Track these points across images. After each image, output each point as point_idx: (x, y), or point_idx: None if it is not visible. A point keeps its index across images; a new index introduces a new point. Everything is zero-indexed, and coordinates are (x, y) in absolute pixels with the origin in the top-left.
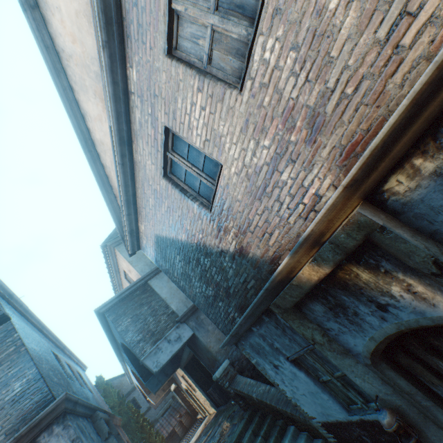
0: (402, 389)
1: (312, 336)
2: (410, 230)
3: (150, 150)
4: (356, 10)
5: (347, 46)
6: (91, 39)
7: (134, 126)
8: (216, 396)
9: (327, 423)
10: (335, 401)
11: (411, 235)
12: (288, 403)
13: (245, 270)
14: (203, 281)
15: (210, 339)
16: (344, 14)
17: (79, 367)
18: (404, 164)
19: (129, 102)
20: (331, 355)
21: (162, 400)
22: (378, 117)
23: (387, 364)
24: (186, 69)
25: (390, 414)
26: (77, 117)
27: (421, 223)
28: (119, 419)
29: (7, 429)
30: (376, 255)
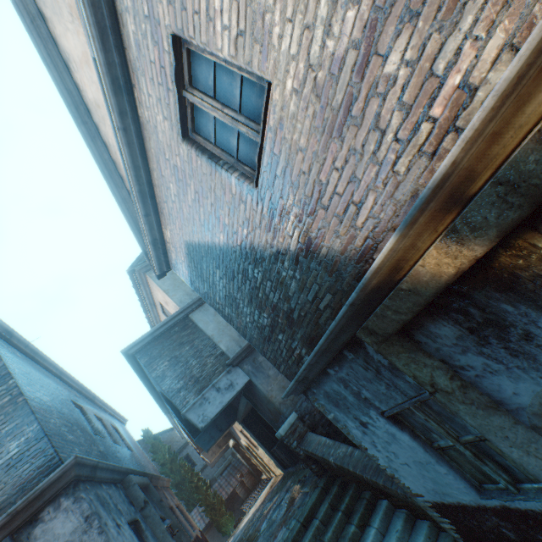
0: None
1: (431, 380)
2: None
3: (158, 93)
4: None
5: None
6: None
7: (130, 53)
8: (282, 456)
9: (442, 504)
10: (458, 477)
11: None
12: (379, 472)
13: (315, 280)
14: (255, 305)
15: (272, 387)
16: None
17: (116, 421)
18: None
19: (115, 6)
20: (465, 410)
21: (219, 457)
22: None
23: None
24: None
25: None
26: (58, 67)
27: None
28: (167, 480)
29: (0, 502)
30: None
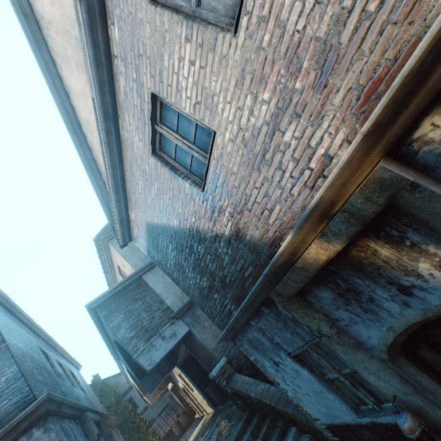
0: (425, 388)
1: (318, 328)
2: None
3: (137, 124)
4: None
5: None
6: None
7: (119, 97)
8: (213, 395)
9: (333, 425)
10: (342, 402)
11: None
12: (289, 403)
13: (242, 256)
14: (197, 271)
15: (207, 336)
16: None
17: (72, 366)
18: None
19: (112, 69)
20: (340, 349)
21: (159, 399)
22: (410, 38)
23: (407, 359)
24: (172, 15)
25: (411, 418)
26: (60, 94)
27: None
28: (113, 419)
29: None
30: (401, 225)
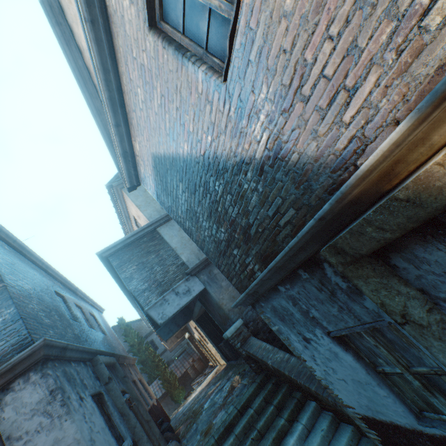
0: None
1: (404, 310)
2: None
3: None
4: None
5: None
6: None
7: None
8: (227, 351)
9: (372, 419)
10: (398, 401)
11: None
12: (312, 380)
13: (279, 193)
14: (213, 219)
15: (223, 296)
16: None
17: (94, 309)
18: None
19: None
20: (440, 348)
21: (177, 345)
22: None
23: None
24: None
25: None
26: None
27: None
28: (132, 359)
29: None
30: None
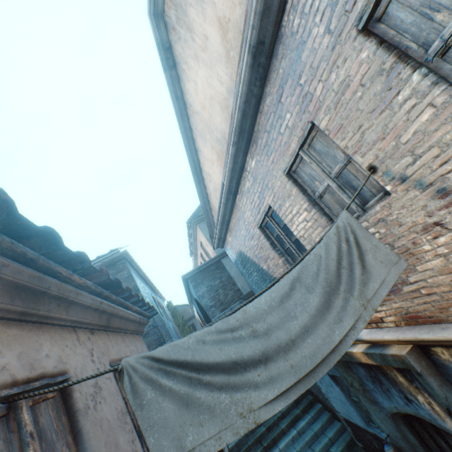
0: (409, 440)
1: (351, 382)
2: (440, 379)
3: (252, 208)
4: (441, 261)
5: (429, 271)
6: (220, 119)
7: (242, 187)
8: None
9: (348, 420)
10: (358, 414)
11: (439, 384)
12: (320, 391)
13: None
14: None
15: None
16: (432, 257)
17: (161, 301)
18: (449, 348)
19: (242, 173)
20: (362, 398)
21: None
22: (439, 316)
23: (404, 422)
24: (299, 193)
25: (393, 450)
26: (191, 150)
27: (451, 379)
28: None
29: None
30: (412, 376)
